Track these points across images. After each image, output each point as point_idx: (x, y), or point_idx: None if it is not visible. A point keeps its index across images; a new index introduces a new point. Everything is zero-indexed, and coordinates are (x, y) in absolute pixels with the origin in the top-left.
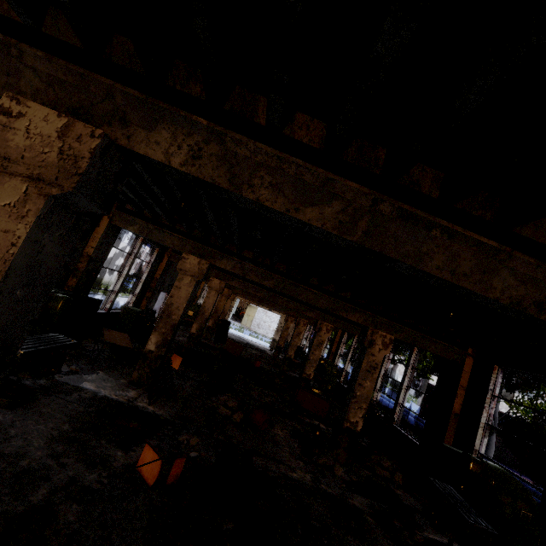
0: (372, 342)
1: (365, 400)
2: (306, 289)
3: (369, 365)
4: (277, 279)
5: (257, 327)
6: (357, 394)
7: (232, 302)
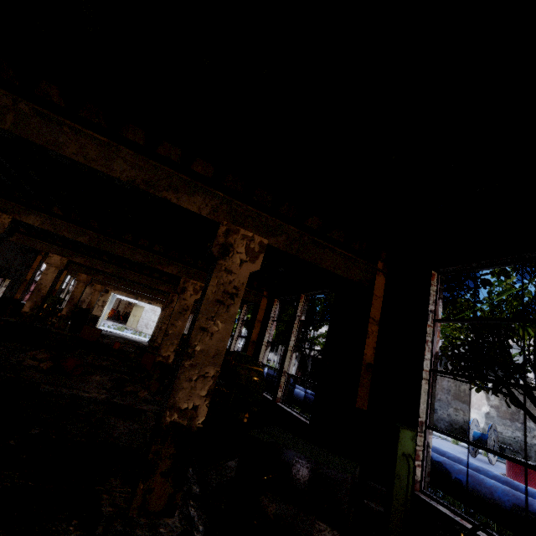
0: (184, 289)
1: (177, 337)
2: (122, 245)
3: (182, 308)
4: (92, 235)
5: (145, 327)
6: (169, 333)
7: (106, 297)
